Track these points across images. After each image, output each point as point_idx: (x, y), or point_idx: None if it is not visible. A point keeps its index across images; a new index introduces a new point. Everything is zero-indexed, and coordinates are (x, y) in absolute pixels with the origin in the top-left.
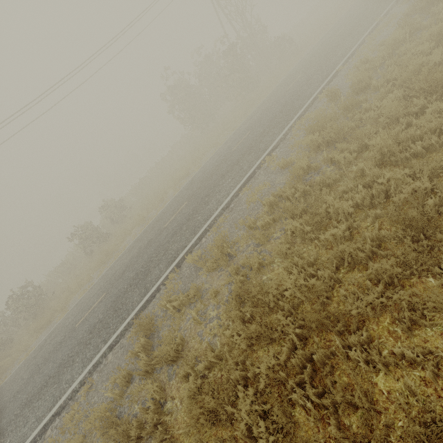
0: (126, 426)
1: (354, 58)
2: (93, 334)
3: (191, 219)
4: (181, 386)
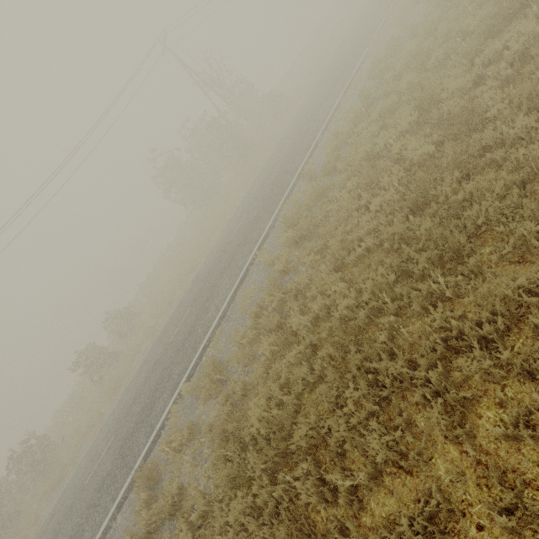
0: None
1: (331, 125)
2: (102, 492)
3: (192, 332)
4: None
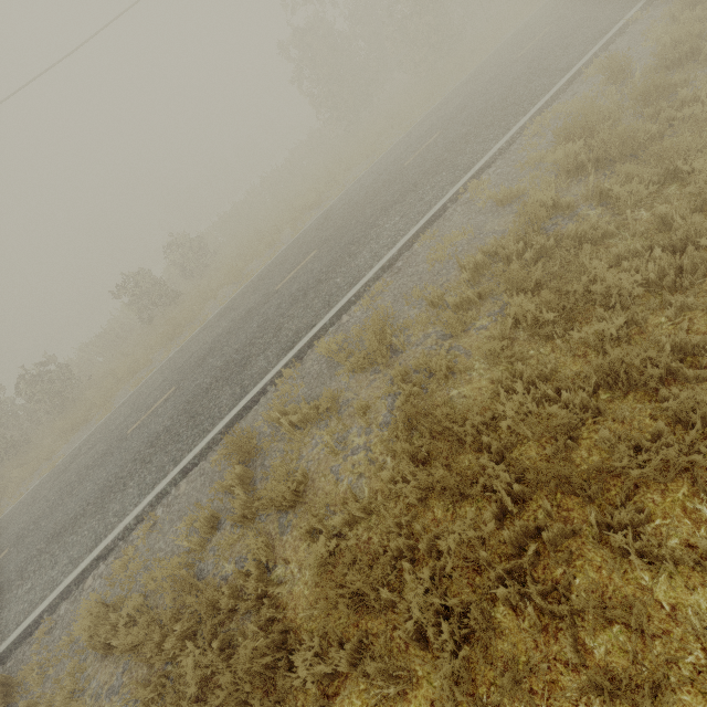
0: (212, 593)
1: None
2: (156, 449)
3: (324, 280)
4: (300, 546)
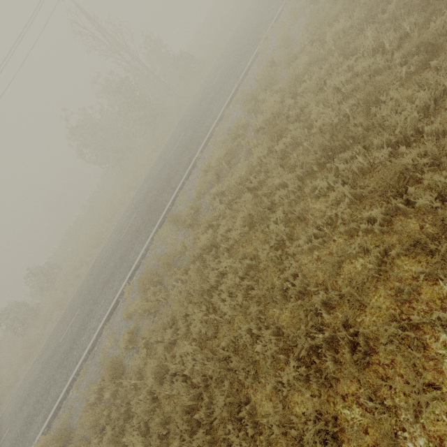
0: None
1: (209, 144)
2: None
3: (71, 349)
4: None
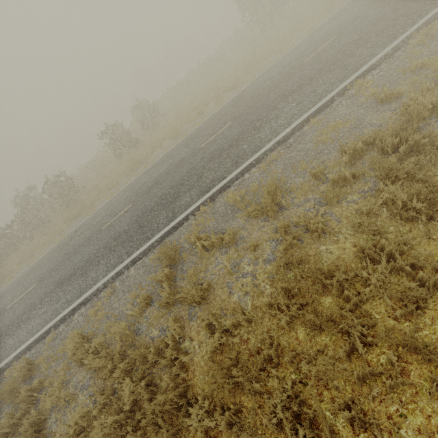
0: (143, 349)
1: None
2: (118, 243)
3: (234, 145)
4: (201, 331)
